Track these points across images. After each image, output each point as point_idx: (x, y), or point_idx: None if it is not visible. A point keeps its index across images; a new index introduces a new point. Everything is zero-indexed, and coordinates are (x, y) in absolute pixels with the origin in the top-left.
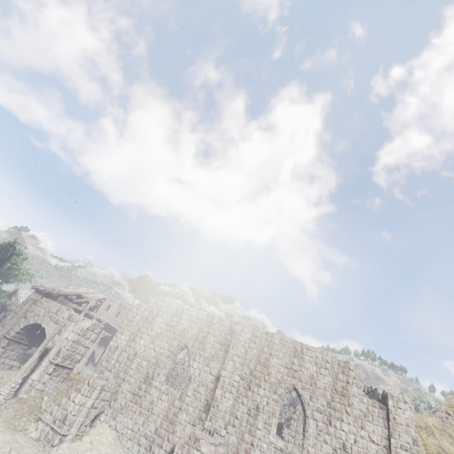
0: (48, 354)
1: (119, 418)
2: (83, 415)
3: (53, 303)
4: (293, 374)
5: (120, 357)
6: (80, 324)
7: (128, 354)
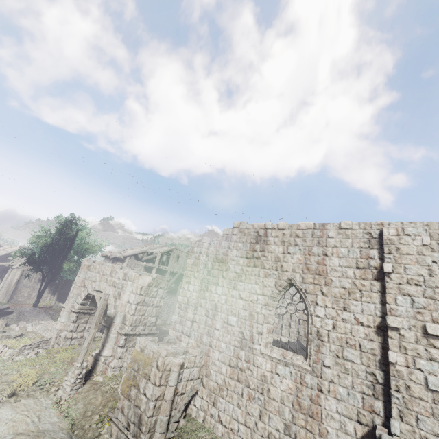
0: (113, 324)
1: (221, 403)
2: (165, 412)
3: (105, 265)
4: None
5: (196, 314)
6: (138, 282)
7: (205, 309)
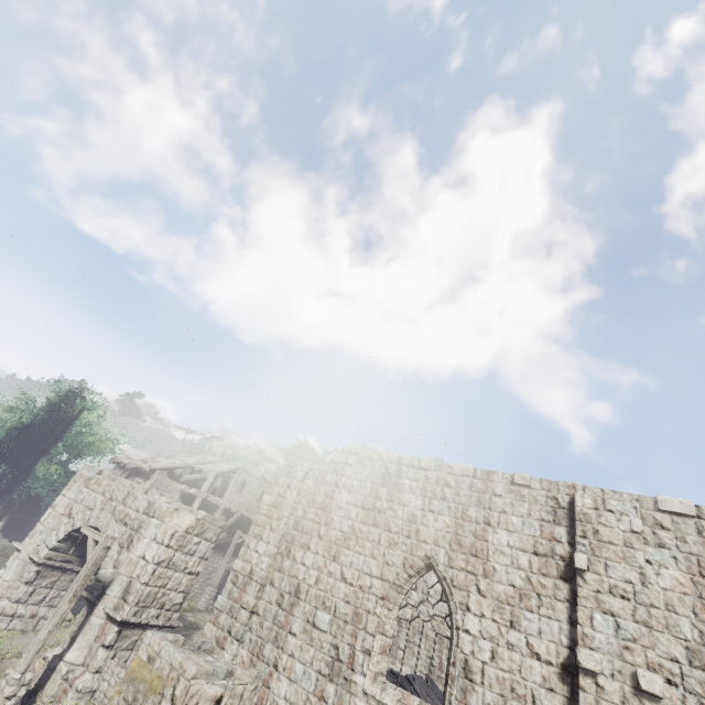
0: (104, 597)
1: None
2: None
3: (119, 482)
4: None
5: (260, 599)
6: (169, 522)
7: (278, 591)
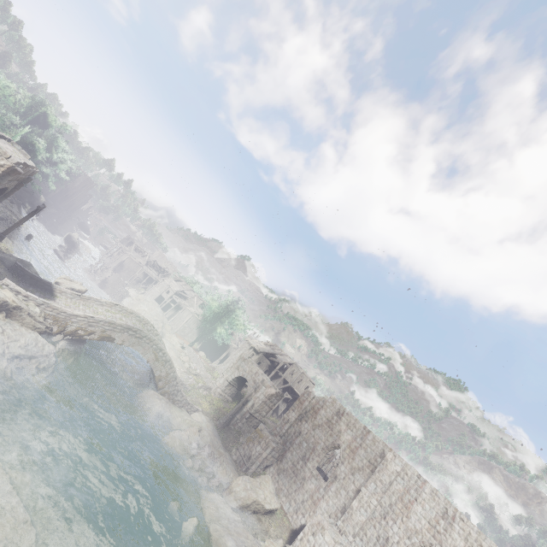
0: (247, 404)
1: (281, 476)
2: (260, 461)
3: (254, 365)
4: (434, 534)
5: (289, 429)
6: (268, 390)
7: (294, 430)
